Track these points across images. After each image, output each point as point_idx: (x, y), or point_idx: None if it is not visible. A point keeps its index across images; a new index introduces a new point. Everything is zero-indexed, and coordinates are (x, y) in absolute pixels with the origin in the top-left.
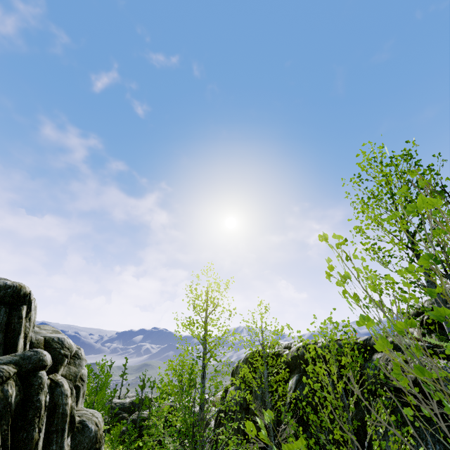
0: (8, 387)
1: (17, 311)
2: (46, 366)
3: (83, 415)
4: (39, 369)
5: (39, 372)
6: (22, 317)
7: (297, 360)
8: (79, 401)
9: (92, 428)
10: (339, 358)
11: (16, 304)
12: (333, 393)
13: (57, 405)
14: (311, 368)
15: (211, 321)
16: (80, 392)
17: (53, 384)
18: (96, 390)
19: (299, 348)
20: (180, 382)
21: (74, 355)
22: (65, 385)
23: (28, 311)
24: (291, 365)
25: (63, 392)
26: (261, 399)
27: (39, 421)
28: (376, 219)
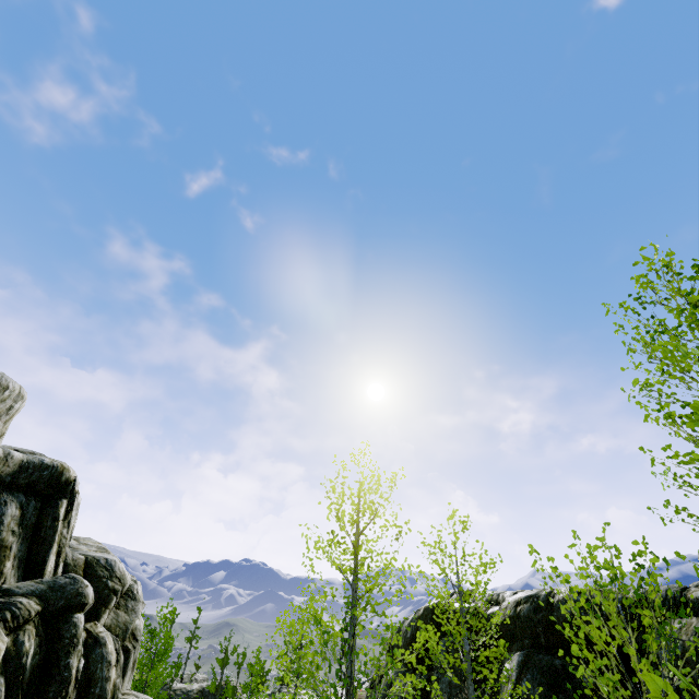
0: (25, 637)
1: (53, 507)
2: (85, 606)
3: None
4: (74, 610)
5: (73, 615)
6: (59, 518)
7: (516, 624)
8: (126, 677)
9: None
10: (640, 612)
11: (52, 496)
12: (629, 683)
13: (92, 679)
14: (584, 629)
15: (368, 542)
16: (129, 660)
17: (91, 640)
18: (152, 660)
19: (518, 602)
20: (326, 644)
21: (126, 592)
22: (108, 644)
23: (68, 510)
24: (505, 633)
25: (105, 657)
26: (450, 696)
27: None
28: (678, 366)
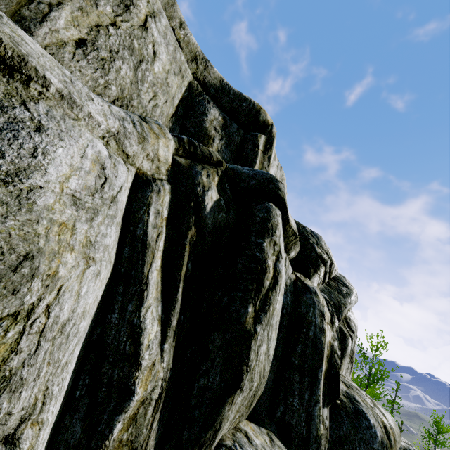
0: (202, 172)
1: (253, 136)
2: (281, 203)
3: (352, 388)
4: (267, 198)
5: (267, 202)
6: (258, 147)
7: None
8: (344, 362)
9: (374, 431)
10: None
11: (253, 132)
12: None
13: (303, 319)
14: None
15: None
16: (345, 345)
17: (300, 283)
18: (367, 379)
19: None
20: None
21: (334, 279)
22: (318, 296)
23: (267, 148)
24: None
25: (315, 304)
26: None
27: (256, 293)
28: None
